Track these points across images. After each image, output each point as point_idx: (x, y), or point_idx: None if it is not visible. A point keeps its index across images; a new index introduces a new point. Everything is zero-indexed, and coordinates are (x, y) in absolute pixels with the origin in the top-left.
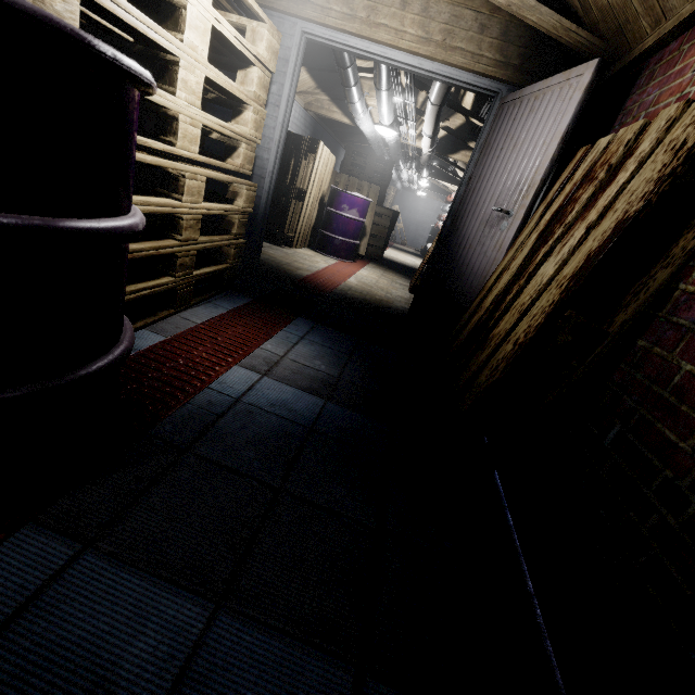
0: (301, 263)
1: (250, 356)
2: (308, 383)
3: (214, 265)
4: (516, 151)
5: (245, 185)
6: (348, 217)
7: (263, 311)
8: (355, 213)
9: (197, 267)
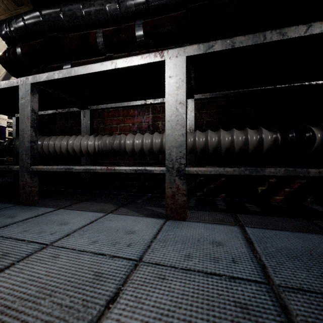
0: None
1: None
2: None
3: None
4: None
5: None
6: None
7: None
8: None
9: None
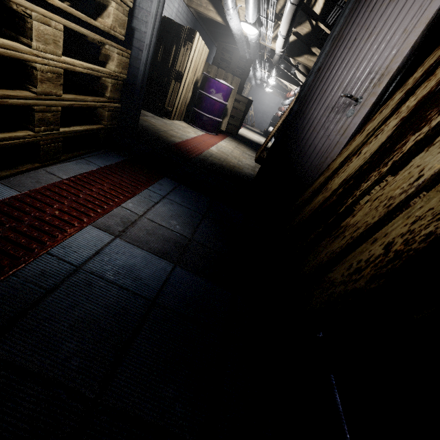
0: (175, 132)
1: (107, 215)
2: (161, 245)
3: (87, 124)
4: (370, 41)
5: (116, 48)
6: (214, 99)
7: (133, 169)
8: (220, 96)
9: (67, 124)
